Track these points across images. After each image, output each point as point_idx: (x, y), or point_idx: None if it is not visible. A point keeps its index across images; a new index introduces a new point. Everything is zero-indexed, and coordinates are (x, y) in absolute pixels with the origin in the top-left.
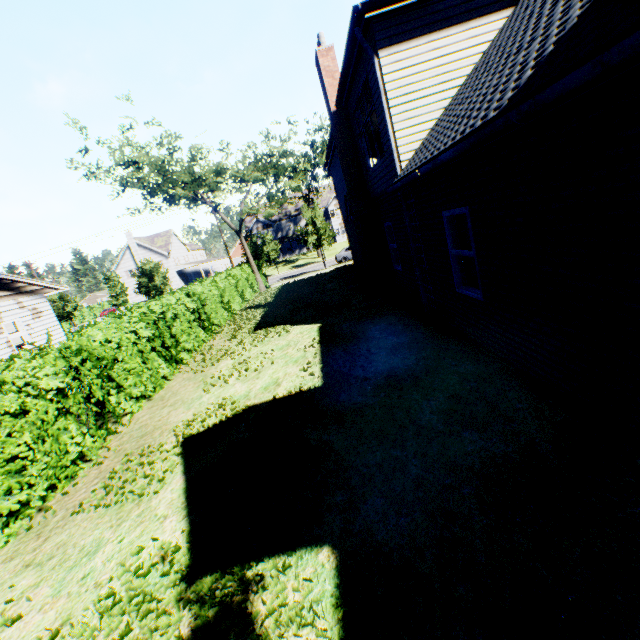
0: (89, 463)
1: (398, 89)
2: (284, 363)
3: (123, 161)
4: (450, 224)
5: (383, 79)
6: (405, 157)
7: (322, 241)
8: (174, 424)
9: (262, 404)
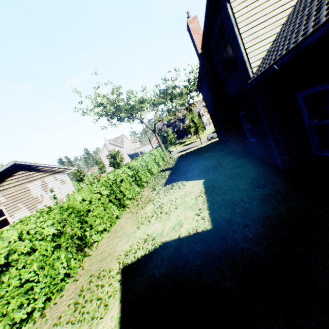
0: (72, 278)
1: (245, 20)
2: (183, 208)
3: (97, 104)
4: (304, 102)
5: (234, 16)
6: (255, 64)
7: (198, 130)
8: (119, 252)
9: (171, 242)
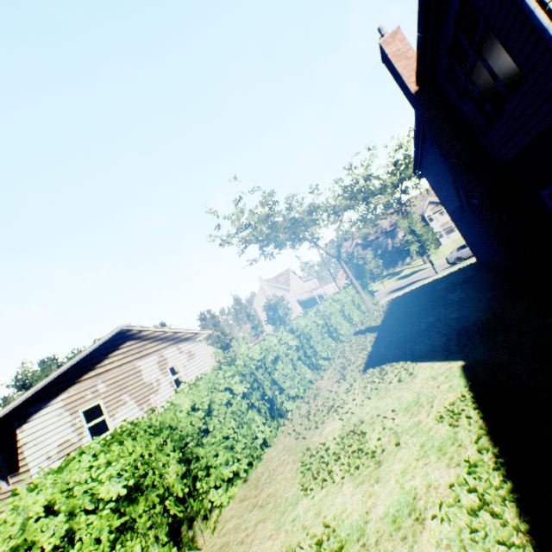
0: None
1: None
2: (418, 449)
3: (241, 226)
4: None
5: None
6: None
7: (425, 247)
8: None
9: None
